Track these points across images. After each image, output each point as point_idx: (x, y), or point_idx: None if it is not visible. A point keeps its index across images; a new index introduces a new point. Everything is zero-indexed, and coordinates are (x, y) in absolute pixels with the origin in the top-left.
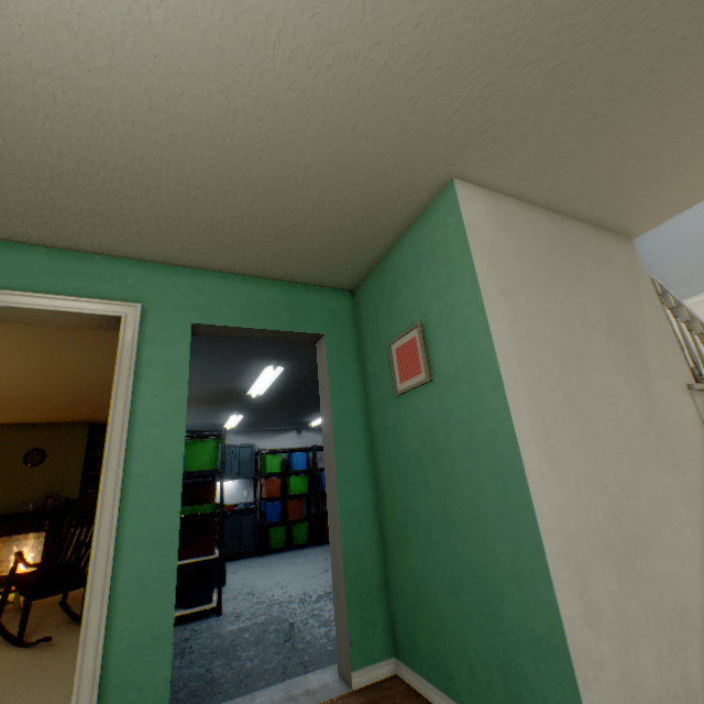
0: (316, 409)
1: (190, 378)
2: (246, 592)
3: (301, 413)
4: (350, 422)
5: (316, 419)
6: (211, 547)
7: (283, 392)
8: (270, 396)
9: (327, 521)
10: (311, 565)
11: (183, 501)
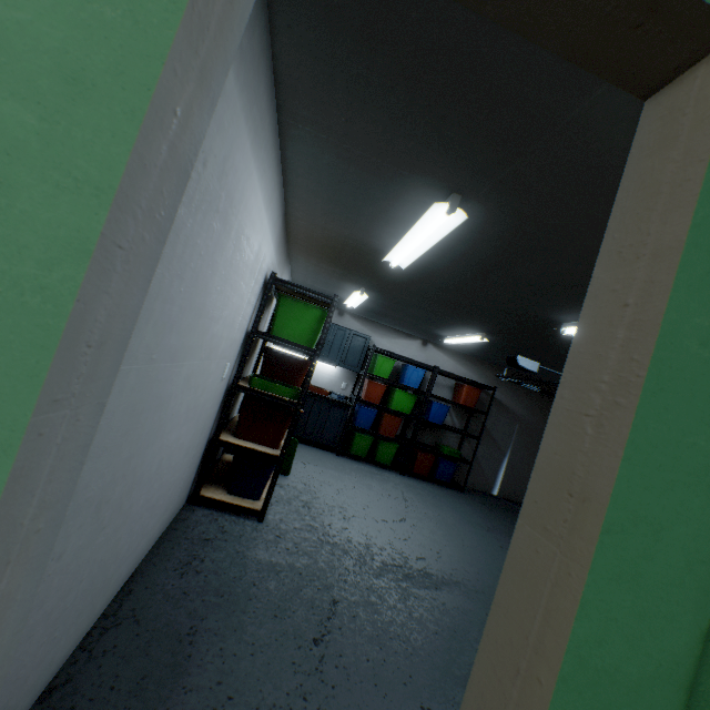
0: (462, 324)
1: (310, 200)
2: (304, 501)
3: (440, 321)
4: (709, 381)
5: (453, 337)
6: (276, 439)
7: (434, 277)
8: (412, 278)
9: (418, 454)
10: (386, 501)
11: (263, 369)
